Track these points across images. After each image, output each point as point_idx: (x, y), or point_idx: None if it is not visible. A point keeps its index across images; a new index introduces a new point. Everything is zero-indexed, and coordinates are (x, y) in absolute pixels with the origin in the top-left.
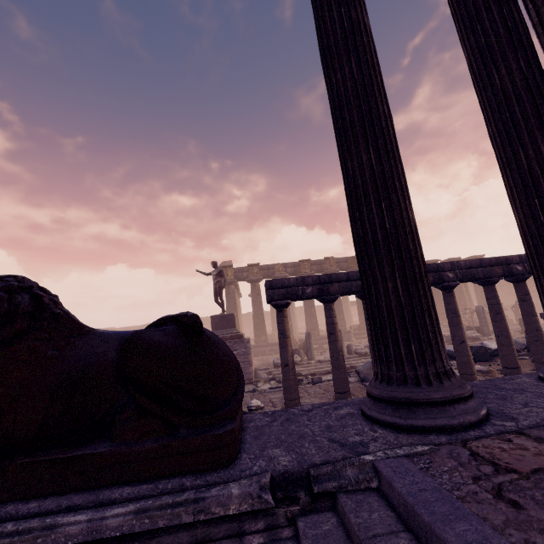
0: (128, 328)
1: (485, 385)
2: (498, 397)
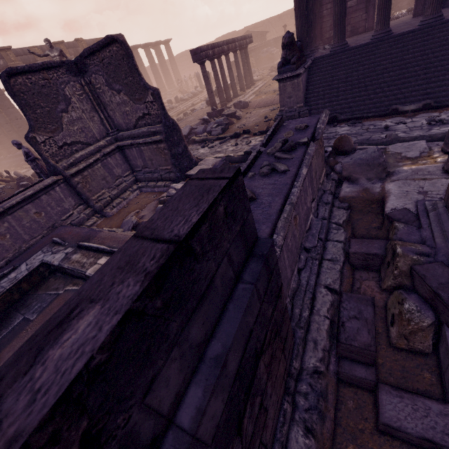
0: None
1: None
2: None
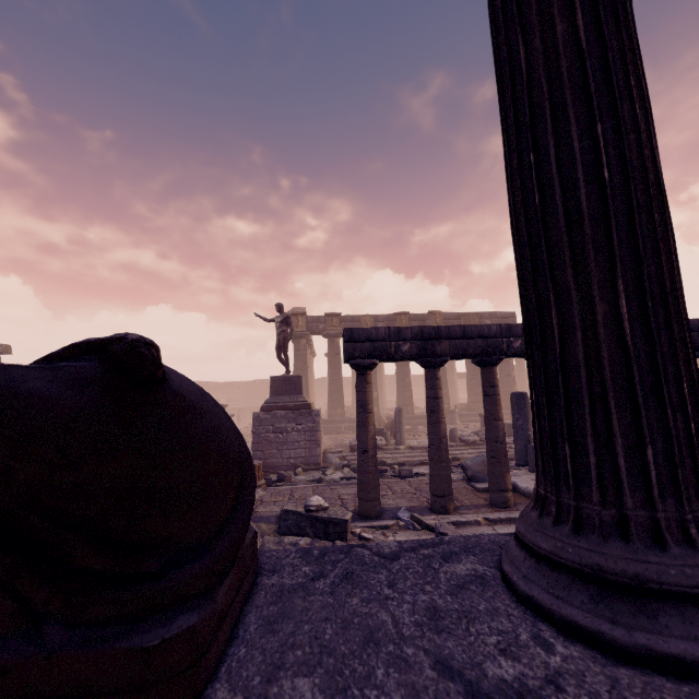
0: None
1: None
2: None
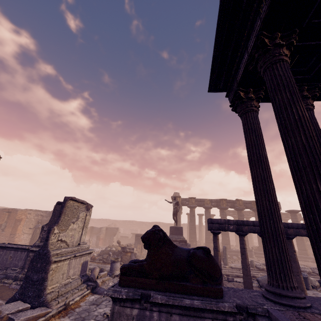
0: (117, 221)
1: (317, 299)
2: (319, 303)
